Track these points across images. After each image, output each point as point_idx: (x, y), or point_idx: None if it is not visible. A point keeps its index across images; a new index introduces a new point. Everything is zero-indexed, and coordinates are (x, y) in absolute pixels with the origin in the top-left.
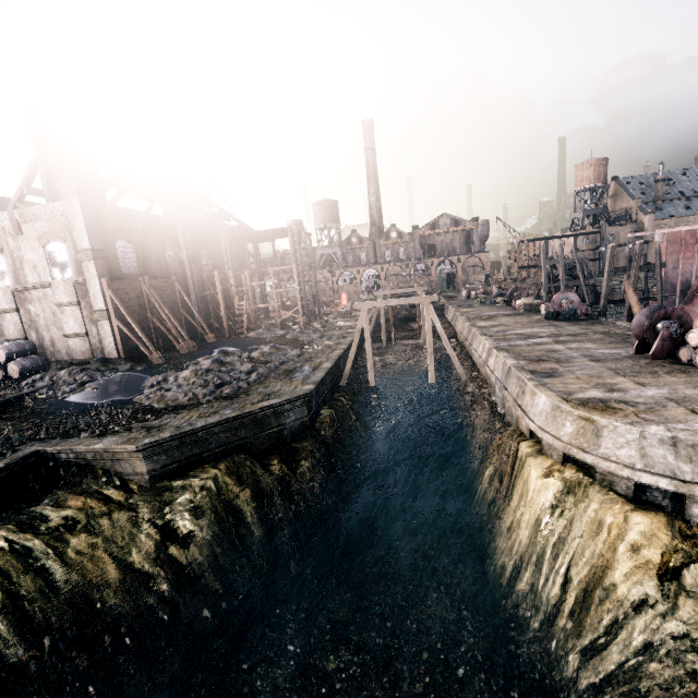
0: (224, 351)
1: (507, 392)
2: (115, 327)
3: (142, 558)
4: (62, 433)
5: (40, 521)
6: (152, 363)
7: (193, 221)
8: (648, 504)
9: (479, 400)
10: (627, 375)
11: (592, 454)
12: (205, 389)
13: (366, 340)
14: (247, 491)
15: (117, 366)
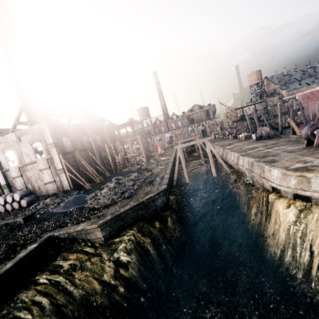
0: (117, 178)
1: (254, 173)
2: (67, 176)
3: (109, 278)
4: (58, 226)
5: (59, 268)
6: (86, 189)
7: (92, 124)
8: None
9: (238, 180)
10: (308, 155)
11: (308, 191)
12: (116, 196)
13: (182, 162)
14: (148, 238)
15: (71, 193)
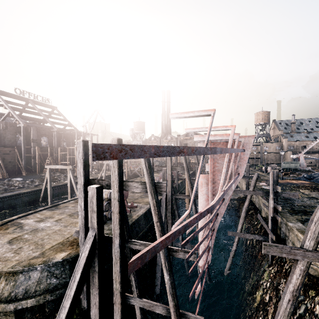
0: (9, 179)
1: None
2: None
3: None
4: None
5: None
6: None
7: (37, 126)
8: None
9: None
10: (71, 215)
11: None
12: None
13: (48, 182)
14: None
15: None
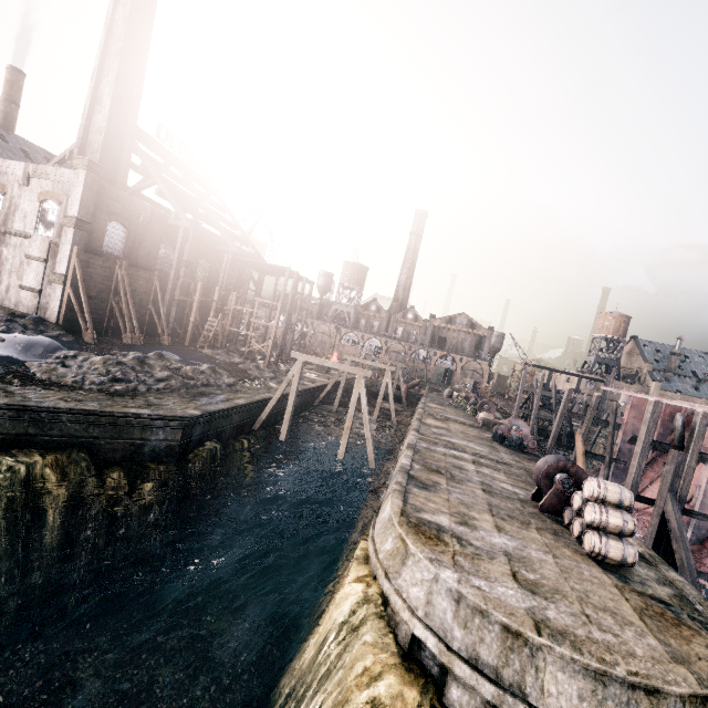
0: (160, 354)
1: (385, 490)
2: (66, 294)
3: None
4: None
5: None
6: (83, 340)
7: (202, 232)
8: (417, 664)
9: (376, 494)
10: (497, 515)
11: (391, 582)
12: (98, 378)
13: (292, 392)
14: (63, 493)
15: (46, 330)
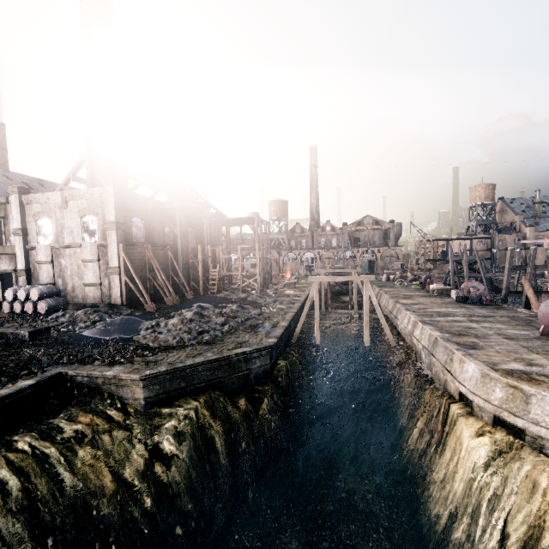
0: (201, 306)
1: (435, 358)
2: (122, 281)
3: (132, 474)
4: (80, 360)
5: (57, 432)
6: (146, 311)
7: (187, 208)
8: None
9: (406, 364)
10: (540, 353)
11: (522, 418)
12: (190, 335)
13: (316, 307)
14: (219, 423)
15: (120, 311)
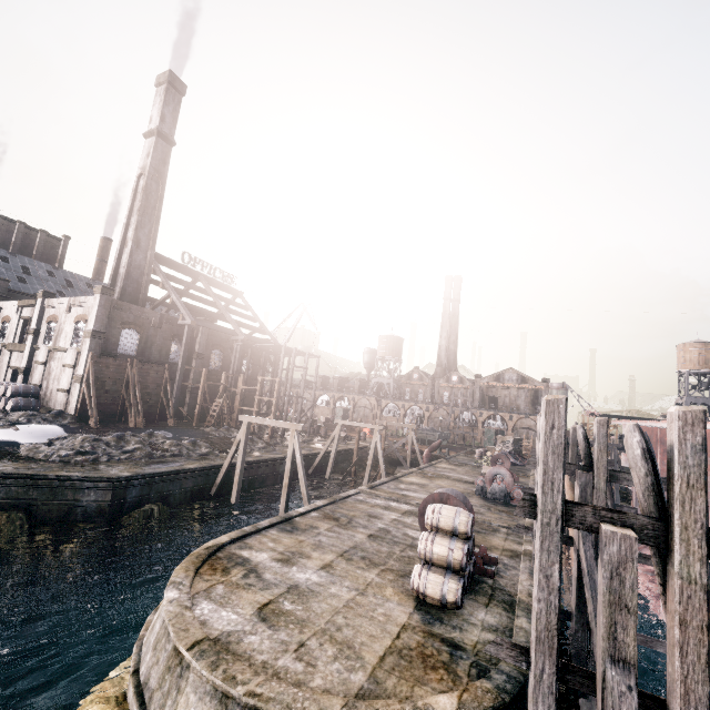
0: (150, 432)
1: None
2: (82, 390)
3: None
4: None
5: None
6: (90, 426)
7: (210, 327)
8: None
9: None
10: (345, 556)
11: (155, 613)
12: (66, 452)
13: (239, 453)
14: None
15: (62, 420)
